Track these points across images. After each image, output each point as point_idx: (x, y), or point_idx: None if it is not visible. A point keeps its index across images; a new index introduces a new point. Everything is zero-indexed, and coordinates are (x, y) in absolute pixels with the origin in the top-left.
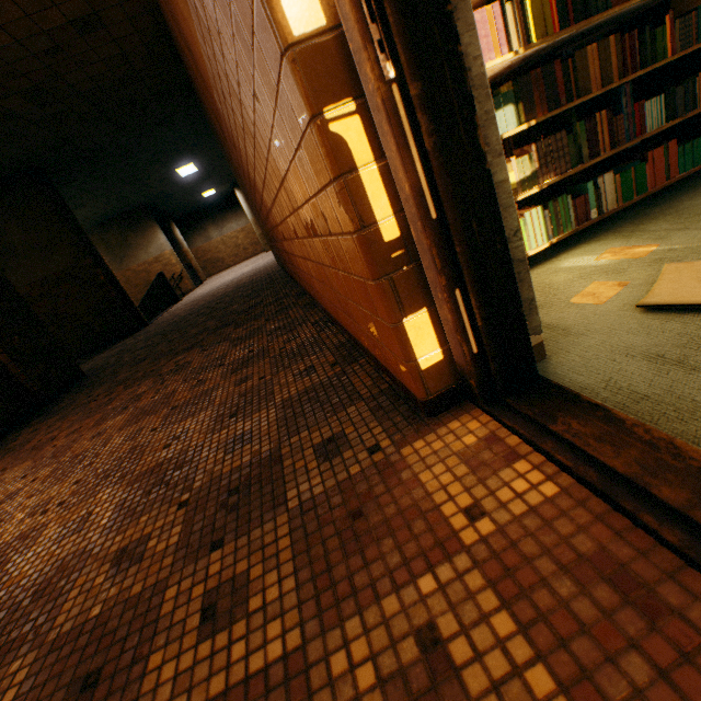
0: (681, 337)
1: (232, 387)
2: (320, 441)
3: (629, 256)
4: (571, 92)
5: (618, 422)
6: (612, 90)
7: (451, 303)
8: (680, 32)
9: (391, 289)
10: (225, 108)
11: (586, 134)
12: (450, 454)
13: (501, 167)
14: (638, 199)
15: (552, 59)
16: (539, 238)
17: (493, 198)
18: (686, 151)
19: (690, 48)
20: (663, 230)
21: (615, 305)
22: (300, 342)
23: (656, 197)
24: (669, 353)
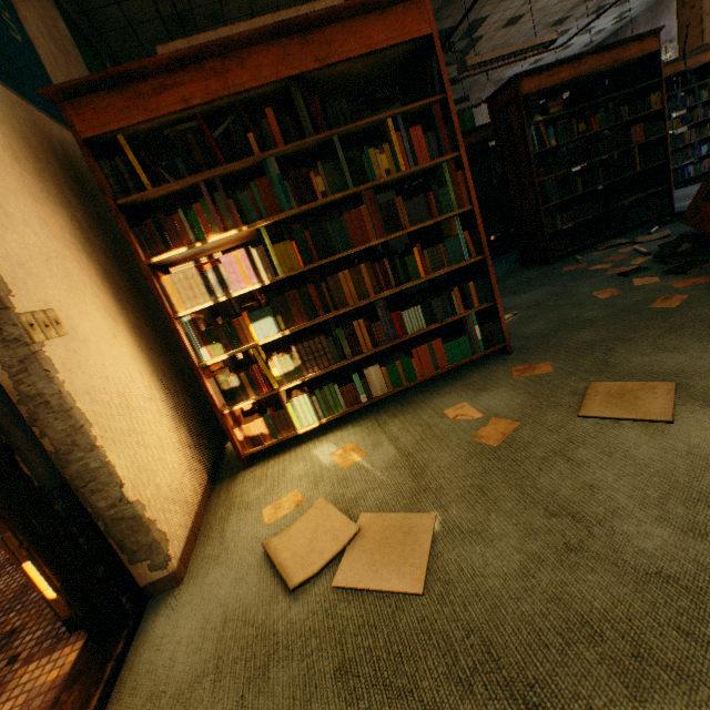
0: (238, 601)
1: None
2: (8, 630)
3: (341, 462)
4: (329, 305)
5: (86, 706)
6: (373, 301)
7: (38, 566)
8: (431, 258)
9: (7, 544)
10: None
11: (346, 337)
12: (32, 688)
13: (92, 459)
14: (407, 386)
15: (338, 264)
16: (310, 417)
17: (49, 502)
18: (452, 347)
19: (438, 272)
20: (389, 434)
21: (269, 531)
22: None
23: (439, 378)
24: (215, 618)
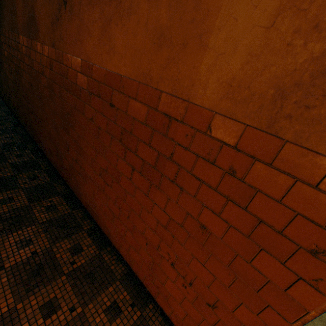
0: None
1: (40, 318)
2: None
3: None
4: None
5: None
6: None
7: None
8: None
9: None
10: (92, 88)
11: None
12: None
13: None
14: None
15: None
16: None
17: None
18: None
19: None
20: None
21: None
22: (88, 258)
23: None
24: None
